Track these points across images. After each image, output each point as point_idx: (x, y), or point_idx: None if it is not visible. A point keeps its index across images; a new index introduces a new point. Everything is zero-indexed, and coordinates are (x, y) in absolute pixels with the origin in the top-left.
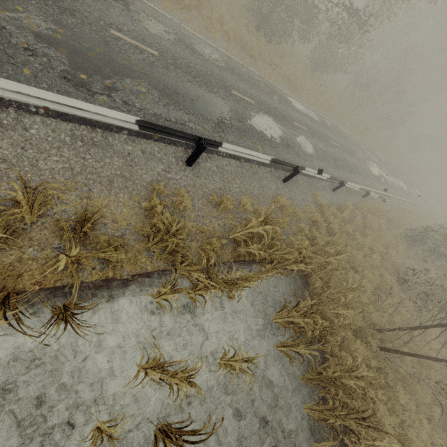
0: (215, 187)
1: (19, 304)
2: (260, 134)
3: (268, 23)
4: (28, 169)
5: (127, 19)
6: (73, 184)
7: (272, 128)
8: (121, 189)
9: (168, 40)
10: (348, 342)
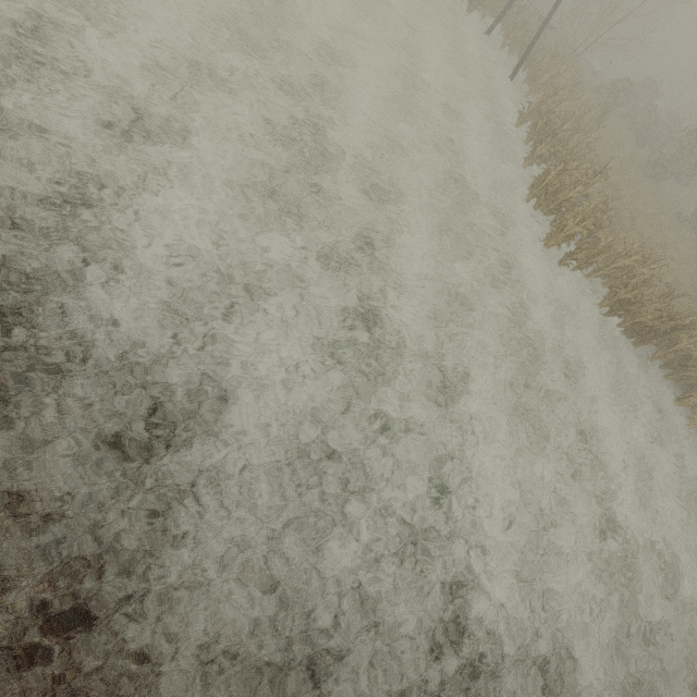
0: None
1: None
2: None
3: None
4: None
5: None
6: None
7: None
8: None
9: None
10: None
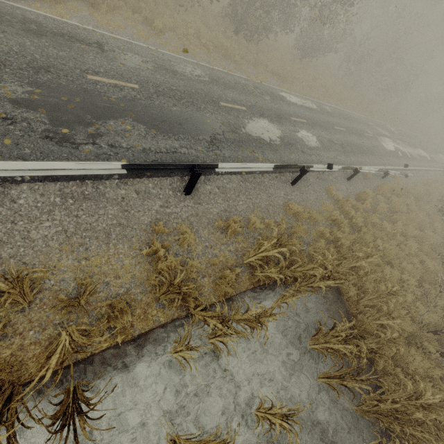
0: (219, 210)
1: (13, 419)
2: (258, 140)
3: (246, 24)
4: (21, 243)
5: (102, 60)
6: (68, 247)
7: (269, 131)
8: (119, 239)
9: (147, 70)
10: (400, 353)
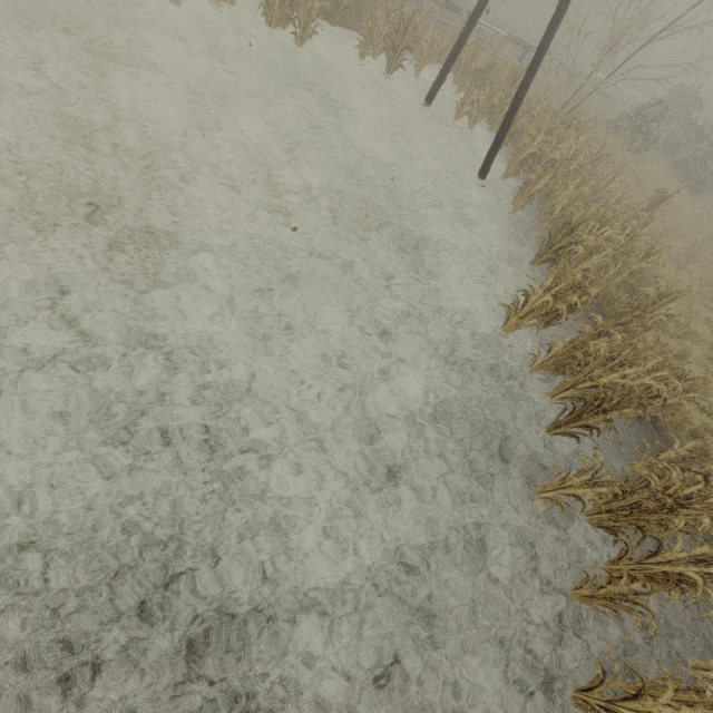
0: None
1: None
2: None
3: None
4: None
5: None
6: None
7: None
8: None
9: None
10: None
